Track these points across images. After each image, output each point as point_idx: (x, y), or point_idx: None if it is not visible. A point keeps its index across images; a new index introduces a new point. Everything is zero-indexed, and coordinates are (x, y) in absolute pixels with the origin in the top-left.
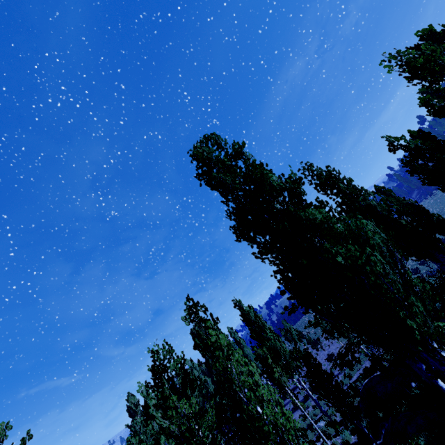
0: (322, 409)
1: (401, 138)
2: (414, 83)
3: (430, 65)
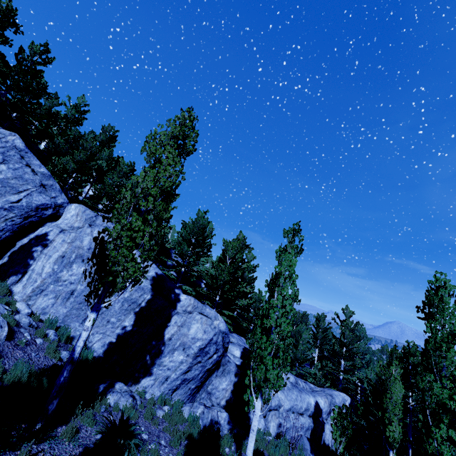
0: None
1: None
2: None
3: None
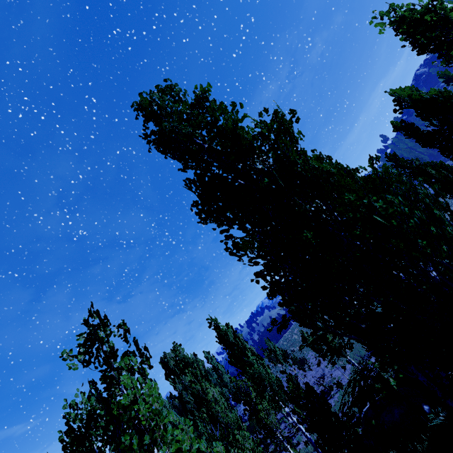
0: (319, 451)
1: (411, 88)
2: (411, 41)
3: (430, 16)
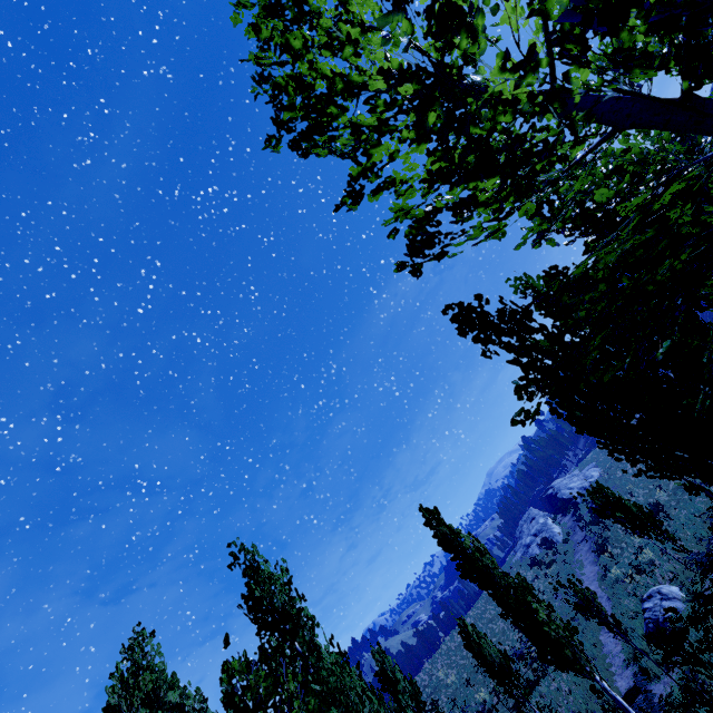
0: None
1: None
2: None
3: None
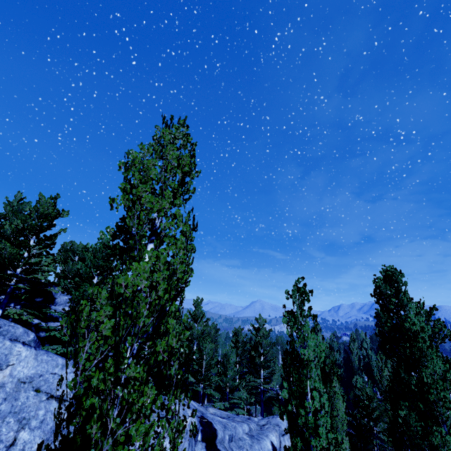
0: None
1: None
2: None
3: None
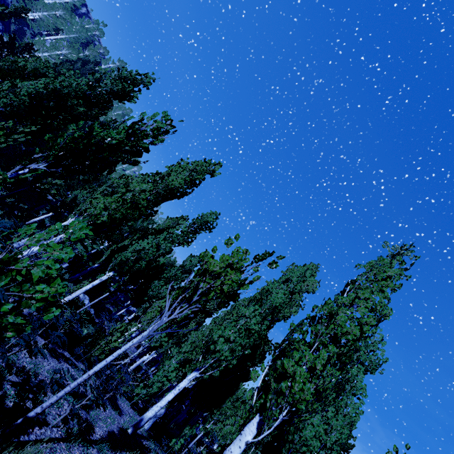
0: None
1: None
2: None
3: None
